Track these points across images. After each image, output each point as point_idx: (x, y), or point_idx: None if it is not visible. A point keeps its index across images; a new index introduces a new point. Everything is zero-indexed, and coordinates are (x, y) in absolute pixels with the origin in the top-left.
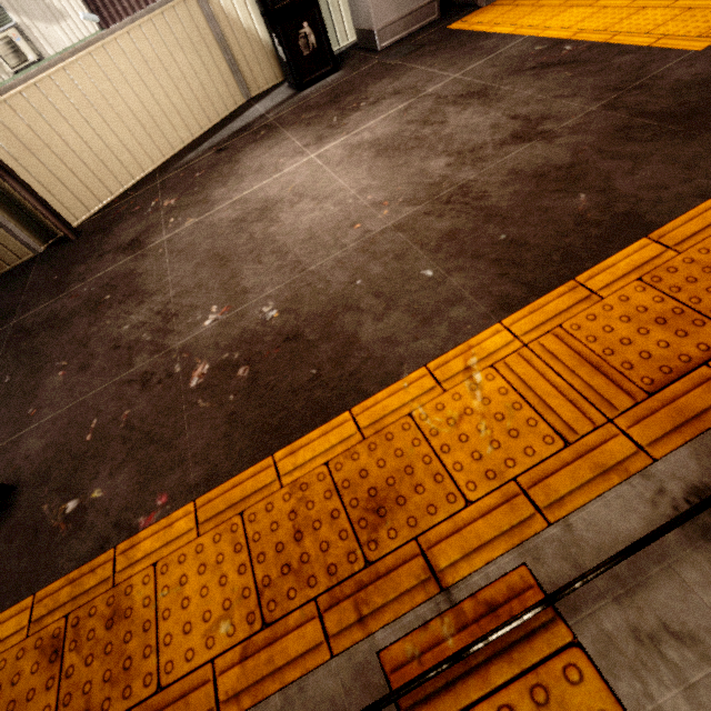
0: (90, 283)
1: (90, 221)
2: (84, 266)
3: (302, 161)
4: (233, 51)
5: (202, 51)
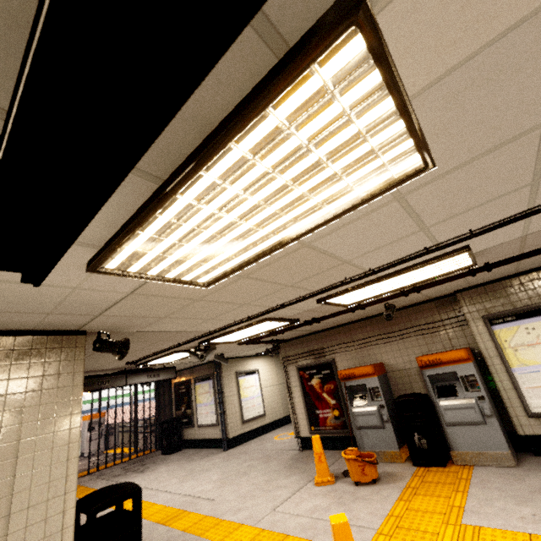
0: None
1: None
2: None
3: None
4: None
5: None
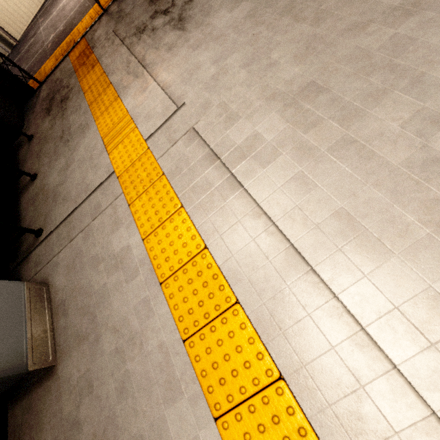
0: (26, 49)
1: (21, 37)
2: (23, 47)
3: None
4: None
5: None
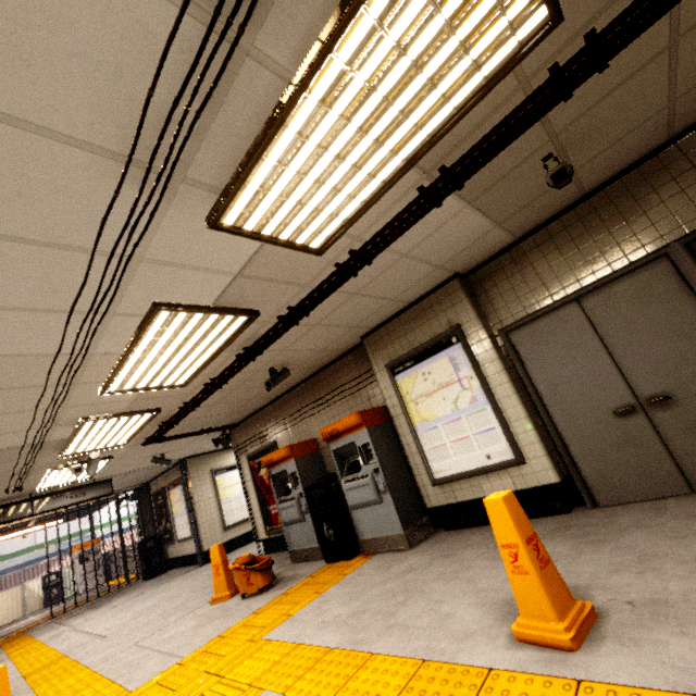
0: None
1: None
2: None
3: (29, 619)
4: (27, 600)
5: (15, 601)
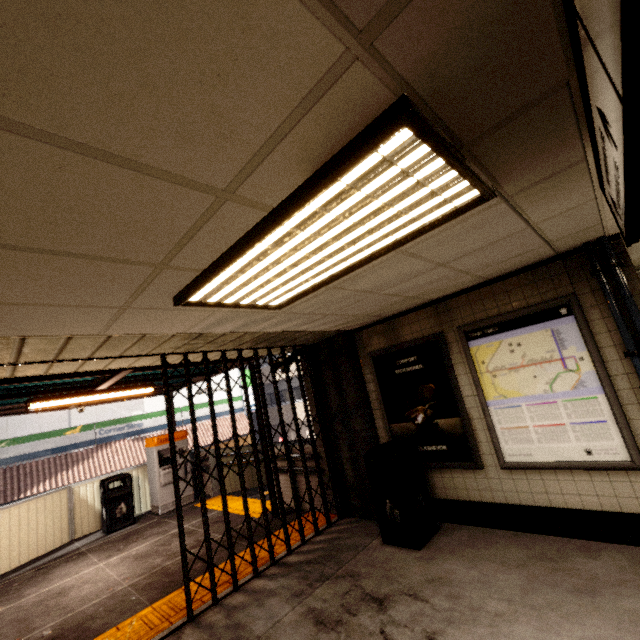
0: None
1: None
2: None
3: (94, 567)
4: (76, 514)
5: (57, 514)
